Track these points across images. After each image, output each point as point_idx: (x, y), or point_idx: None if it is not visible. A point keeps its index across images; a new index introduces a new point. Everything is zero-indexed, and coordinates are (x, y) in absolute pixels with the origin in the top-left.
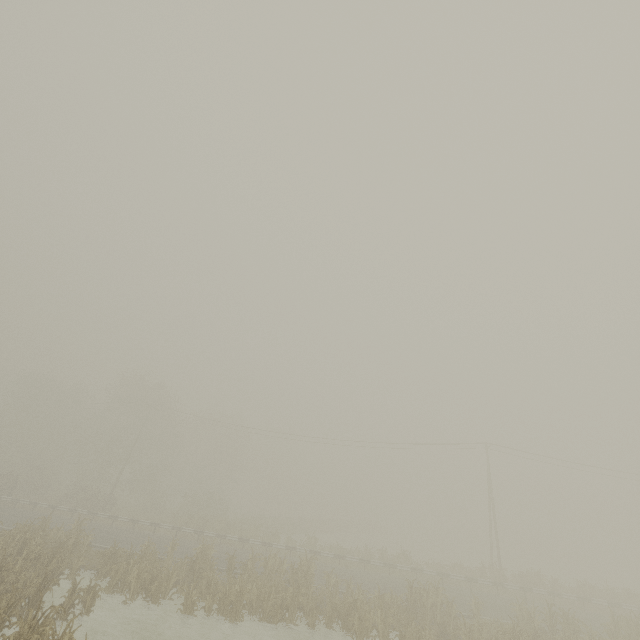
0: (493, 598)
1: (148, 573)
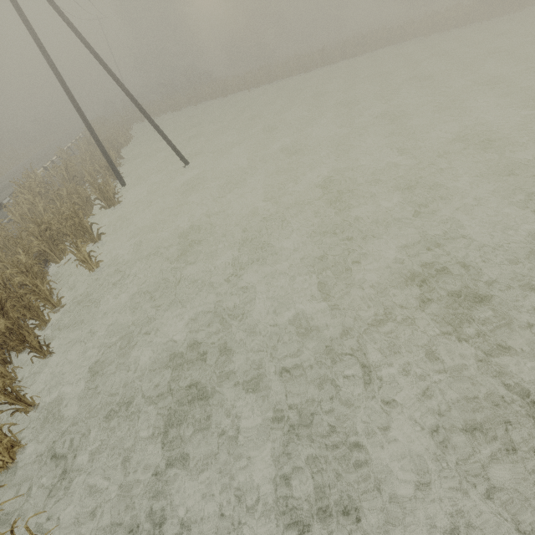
0: None
1: None
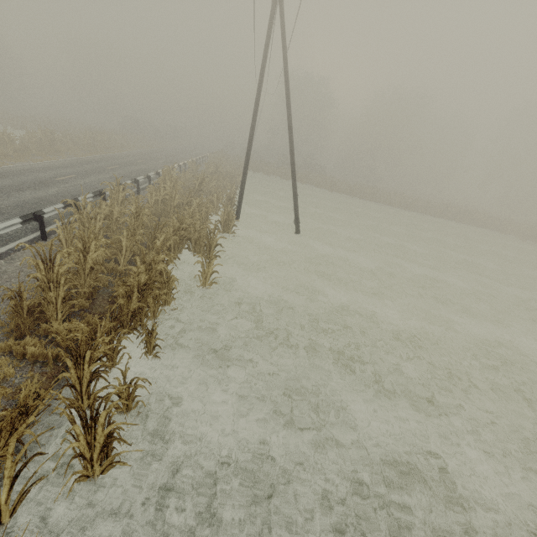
0: (119, 176)
1: None
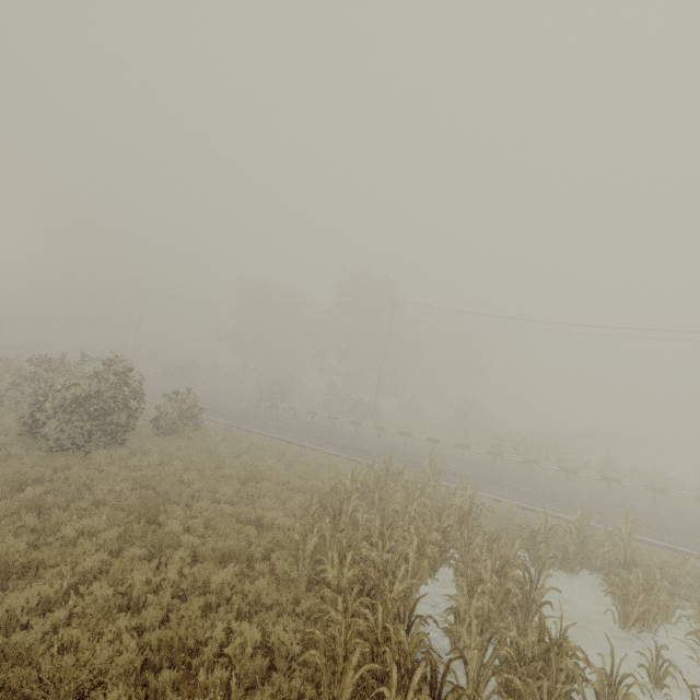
0: None
1: (666, 591)
